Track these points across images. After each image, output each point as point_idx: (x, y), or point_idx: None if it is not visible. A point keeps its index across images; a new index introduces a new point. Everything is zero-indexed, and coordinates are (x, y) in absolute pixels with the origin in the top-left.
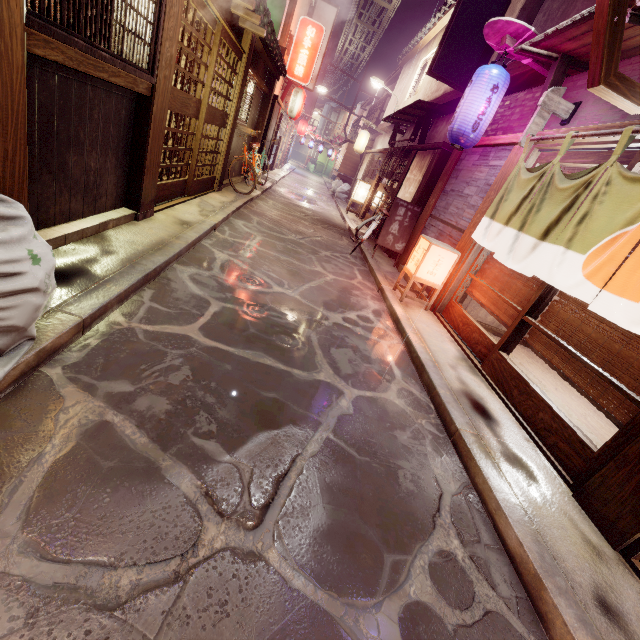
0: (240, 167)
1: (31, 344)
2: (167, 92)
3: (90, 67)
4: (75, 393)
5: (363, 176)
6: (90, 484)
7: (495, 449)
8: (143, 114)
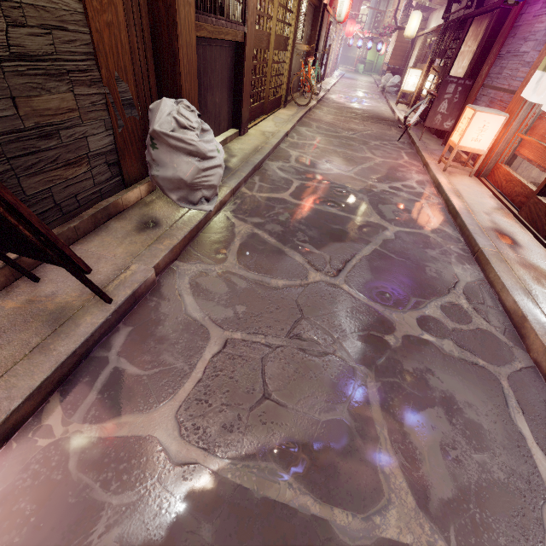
0: (298, 83)
1: (217, 198)
2: (252, 35)
3: (216, 34)
4: (238, 222)
5: (414, 63)
6: (256, 253)
7: (512, 260)
8: (240, 57)
